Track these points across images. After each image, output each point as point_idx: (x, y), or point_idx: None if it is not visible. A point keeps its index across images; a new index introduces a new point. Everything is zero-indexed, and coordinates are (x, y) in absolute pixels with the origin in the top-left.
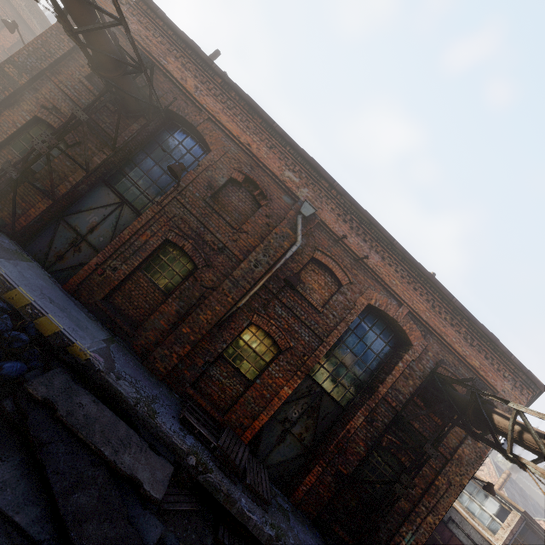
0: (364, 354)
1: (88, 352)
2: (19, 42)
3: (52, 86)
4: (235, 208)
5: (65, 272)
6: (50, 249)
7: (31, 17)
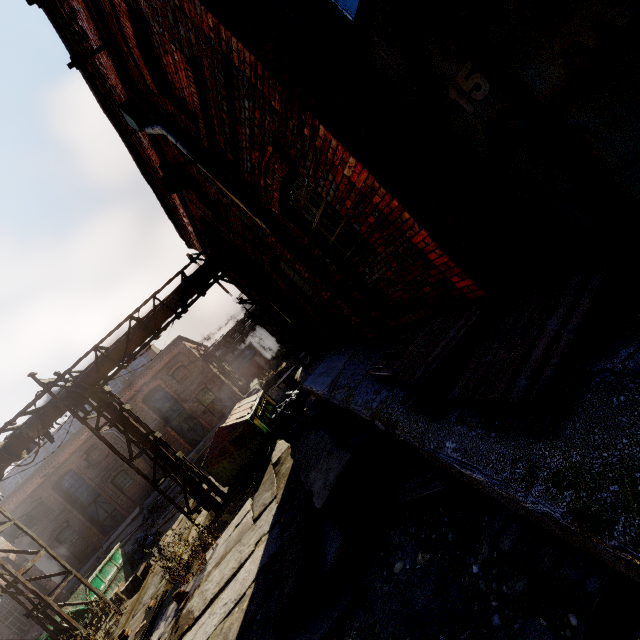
0: None
1: (321, 393)
2: None
3: (252, 294)
4: (216, 199)
5: None
6: None
7: None
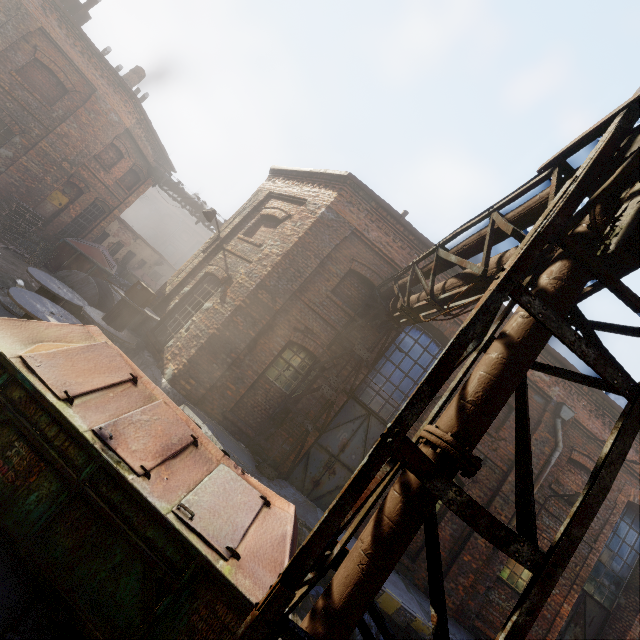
0: (619, 548)
1: (428, 623)
2: (129, 169)
3: (301, 305)
4: None
5: (323, 499)
6: (305, 475)
7: (146, 145)
